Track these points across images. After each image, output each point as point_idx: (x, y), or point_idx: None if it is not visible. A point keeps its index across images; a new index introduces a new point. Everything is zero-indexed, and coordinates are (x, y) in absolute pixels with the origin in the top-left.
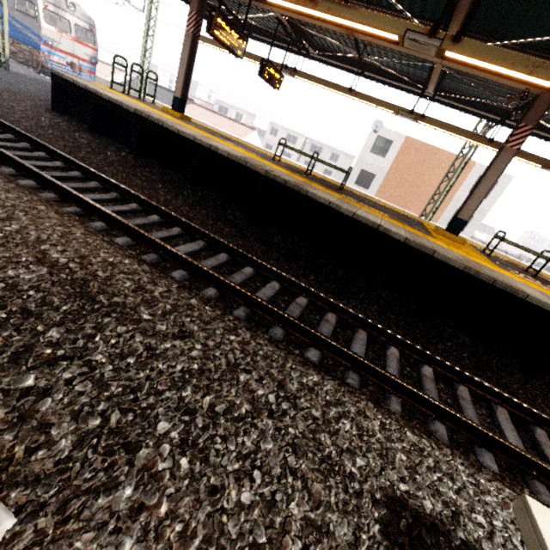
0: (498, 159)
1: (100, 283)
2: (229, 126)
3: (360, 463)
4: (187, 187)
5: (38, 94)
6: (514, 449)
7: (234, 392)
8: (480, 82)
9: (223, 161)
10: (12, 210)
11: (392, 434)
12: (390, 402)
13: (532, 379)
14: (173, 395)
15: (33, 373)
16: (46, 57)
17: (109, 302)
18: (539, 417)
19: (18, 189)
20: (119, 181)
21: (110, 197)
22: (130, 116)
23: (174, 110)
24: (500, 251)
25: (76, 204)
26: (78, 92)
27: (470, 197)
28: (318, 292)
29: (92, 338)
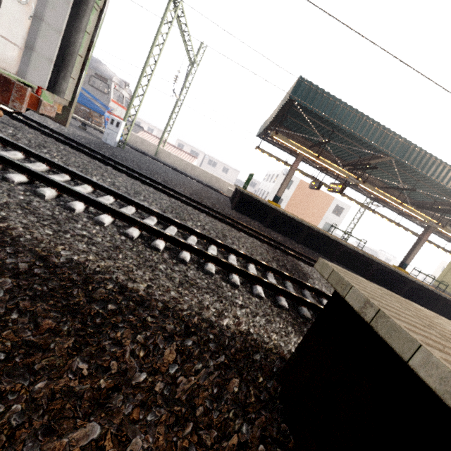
0: (420, 243)
1: None
2: (178, 154)
3: None
4: (334, 263)
5: (183, 183)
6: None
7: None
8: None
9: (356, 254)
10: None
11: None
12: None
13: None
14: None
15: None
16: (106, 120)
17: None
18: None
19: None
20: None
21: None
22: (303, 226)
23: (275, 202)
24: None
25: None
26: (264, 207)
27: (410, 256)
28: None
29: None
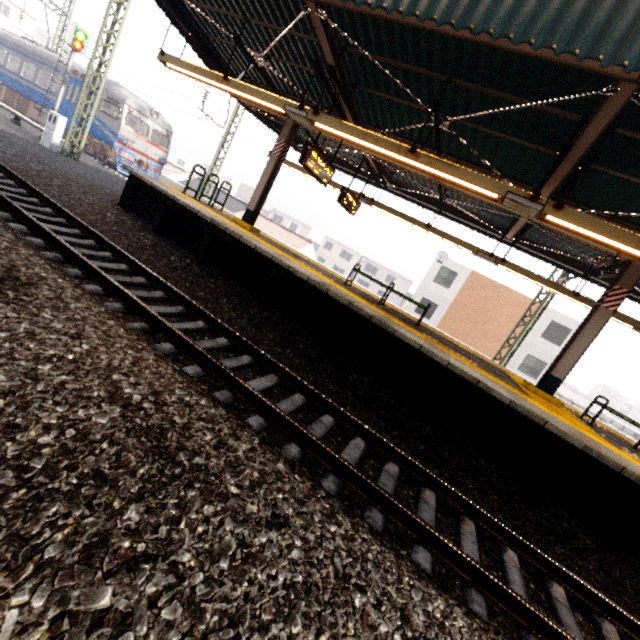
0: (593, 318)
1: (178, 433)
2: (285, 236)
3: None
4: (254, 305)
5: (104, 187)
6: None
7: (352, 627)
8: (563, 237)
9: (300, 284)
10: (82, 325)
11: None
12: None
13: None
14: (280, 631)
15: (111, 584)
16: (117, 152)
17: (190, 463)
18: None
19: (85, 296)
20: (182, 291)
21: (175, 310)
22: (204, 225)
23: (245, 221)
24: (580, 408)
25: (143, 319)
26: (153, 194)
27: (564, 353)
28: (412, 459)
29: (176, 522)
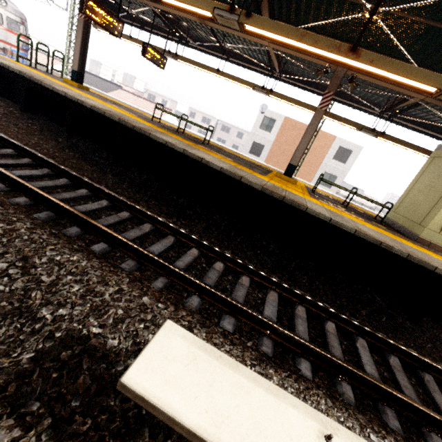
0: (313, 118)
1: None
2: (151, 107)
3: (61, 313)
4: (64, 136)
5: None
6: (252, 314)
7: None
8: (307, 64)
9: (90, 112)
10: None
11: (123, 297)
12: (155, 281)
13: (321, 277)
14: None
15: None
16: None
17: None
18: (303, 298)
19: None
20: None
21: None
22: (17, 78)
23: (73, 81)
24: (358, 203)
25: None
26: None
27: (297, 147)
28: (140, 208)
29: None
